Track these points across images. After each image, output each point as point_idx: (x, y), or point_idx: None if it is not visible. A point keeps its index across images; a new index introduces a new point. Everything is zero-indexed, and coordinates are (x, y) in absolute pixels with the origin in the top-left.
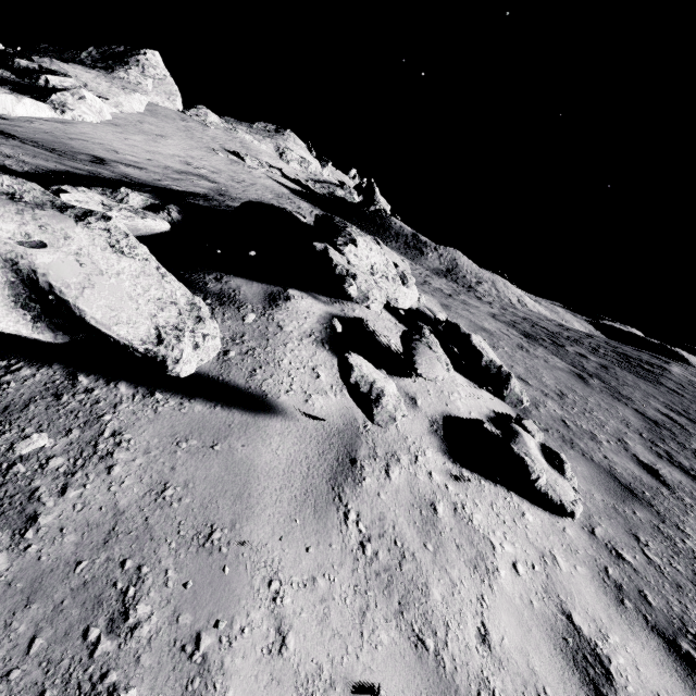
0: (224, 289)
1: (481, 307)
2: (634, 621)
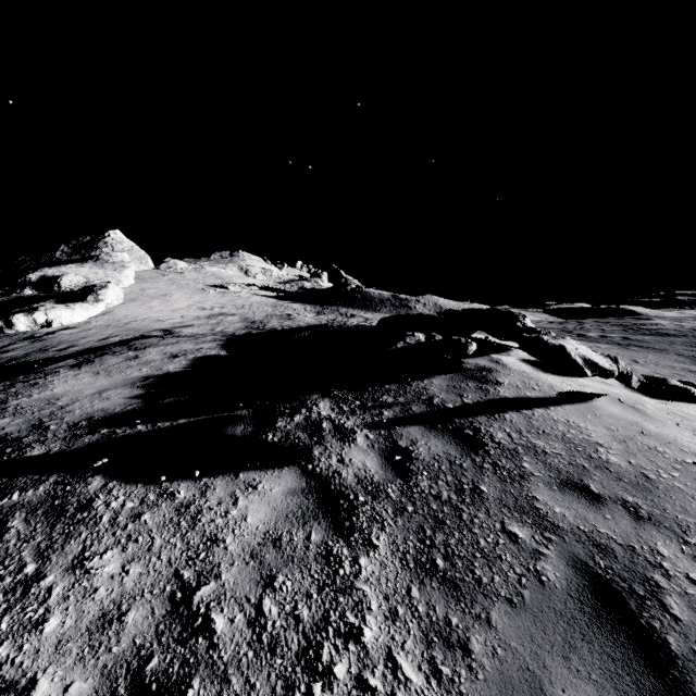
0: (475, 366)
1: None
2: None
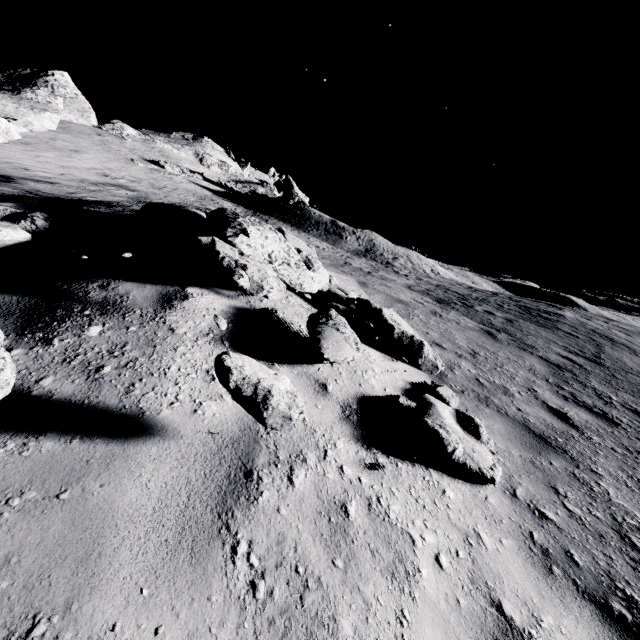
0: (109, 297)
1: (398, 280)
2: (565, 591)
